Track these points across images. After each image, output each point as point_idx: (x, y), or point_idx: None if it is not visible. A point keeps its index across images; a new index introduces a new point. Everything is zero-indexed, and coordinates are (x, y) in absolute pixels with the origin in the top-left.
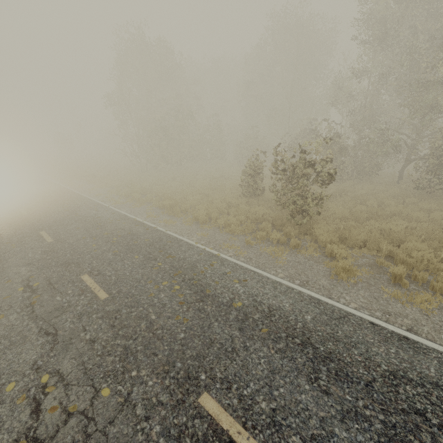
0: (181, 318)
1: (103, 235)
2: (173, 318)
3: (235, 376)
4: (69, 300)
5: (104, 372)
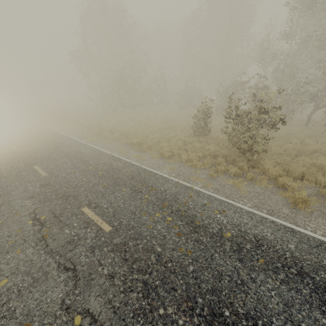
0: (183, 250)
1: (89, 169)
2: (177, 250)
3: (256, 312)
4: (77, 233)
5: (133, 310)
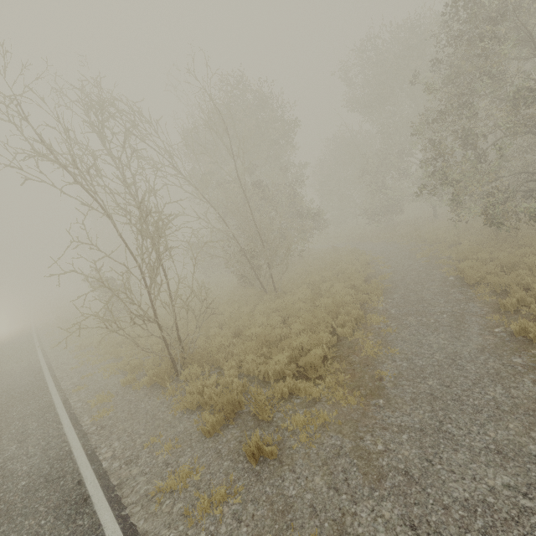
0: None
1: None
2: None
3: None
4: None
5: None
